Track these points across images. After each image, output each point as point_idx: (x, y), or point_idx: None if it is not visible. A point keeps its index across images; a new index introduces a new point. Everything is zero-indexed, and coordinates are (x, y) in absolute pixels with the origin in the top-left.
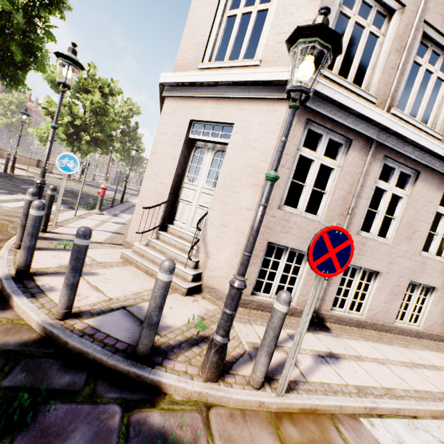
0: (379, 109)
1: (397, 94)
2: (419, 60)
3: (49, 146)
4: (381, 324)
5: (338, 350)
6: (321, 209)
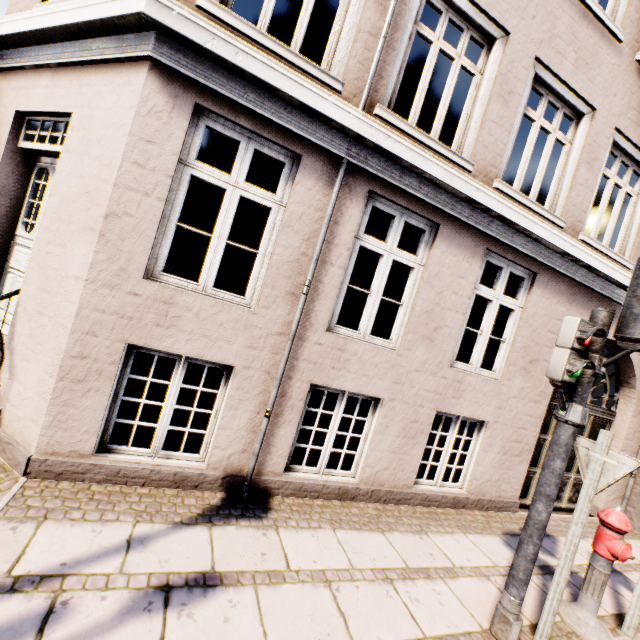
0: (339, 98)
1: (384, 83)
2: (427, 31)
3: None
4: (389, 490)
5: (238, 563)
6: (250, 283)
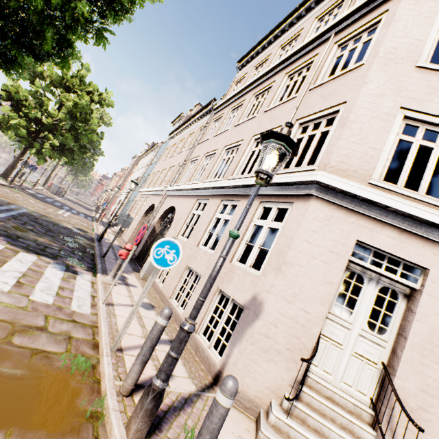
0: None
1: None
2: None
3: (221, 265)
4: None
5: None
6: None
